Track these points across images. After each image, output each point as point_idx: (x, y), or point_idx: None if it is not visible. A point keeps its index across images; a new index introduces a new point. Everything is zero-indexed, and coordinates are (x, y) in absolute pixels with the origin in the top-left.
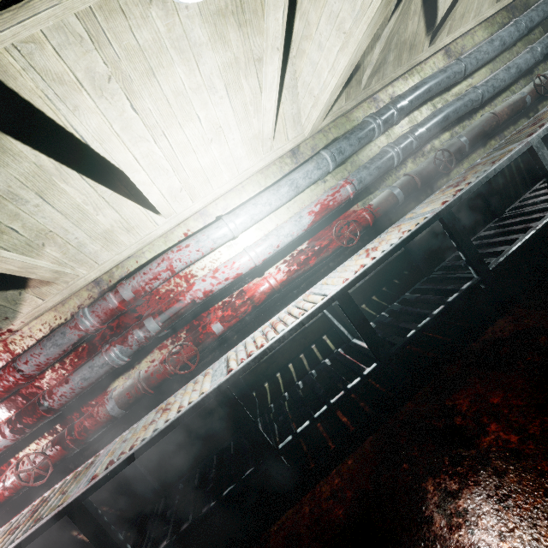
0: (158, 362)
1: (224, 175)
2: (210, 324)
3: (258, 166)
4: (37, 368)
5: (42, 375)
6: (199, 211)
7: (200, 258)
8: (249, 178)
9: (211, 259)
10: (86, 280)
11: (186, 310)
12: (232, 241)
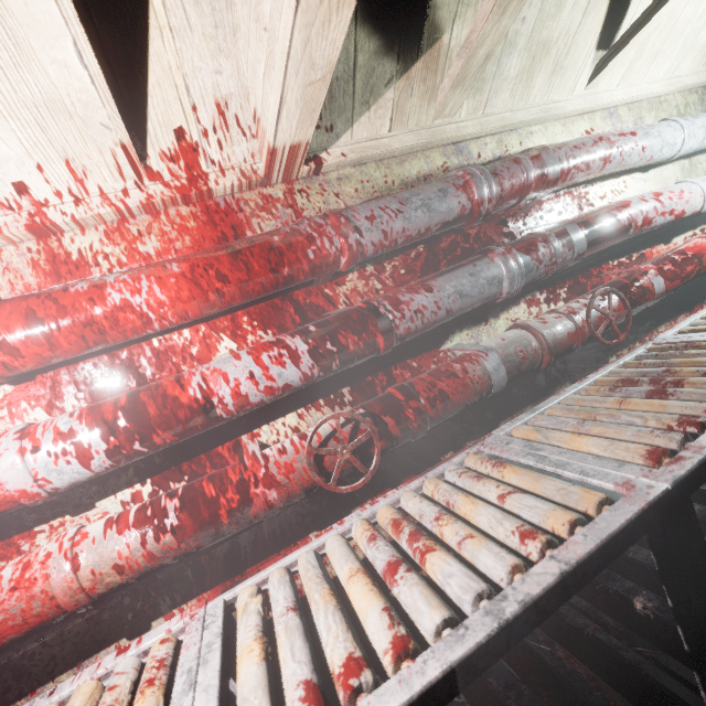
0: (564, 313)
1: (666, 63)
2: (646, 274)
3: (690, 79)
4: (379, 241)
5: (339, 277)
6: (607, 108)
7: (600, 179)
8: (668, 95)
9: (613, 187)
10: (457, 130)
11: (614, 237)
12: (640, 173)
